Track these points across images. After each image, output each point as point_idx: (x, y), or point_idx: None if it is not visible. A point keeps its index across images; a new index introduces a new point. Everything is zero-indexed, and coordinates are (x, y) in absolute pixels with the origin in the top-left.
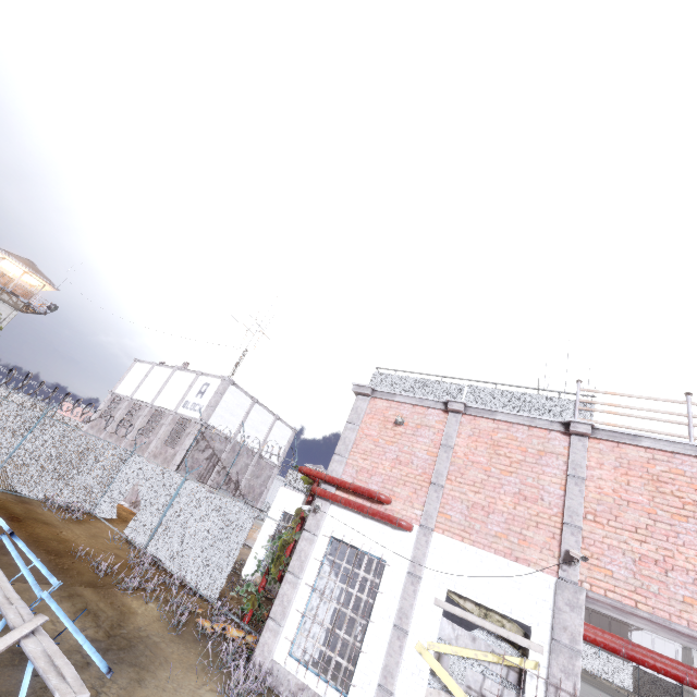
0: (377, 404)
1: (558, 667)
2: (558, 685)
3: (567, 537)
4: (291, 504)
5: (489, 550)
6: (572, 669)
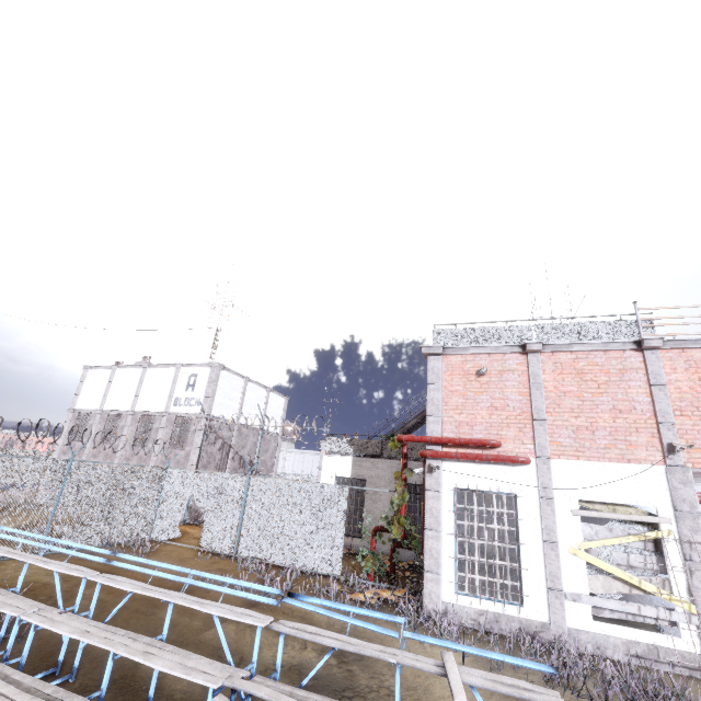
0: (451, 361)
1: (686, 528)
2: (692, 541)
3: (666, 433)
4: (341, 469)
5: (604, 460)
6: (697, 526)
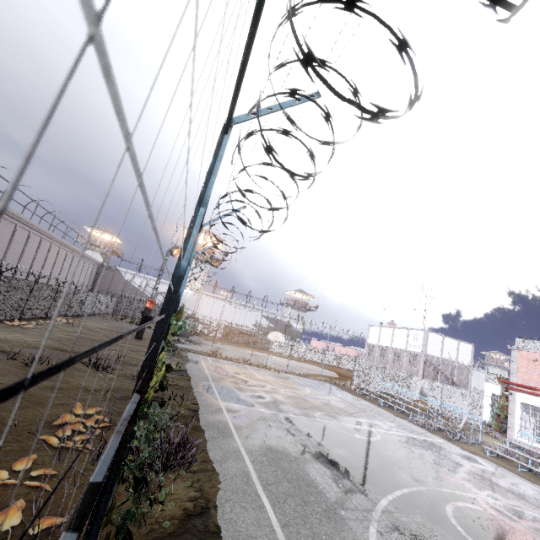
0: (522, 353)
1: None
2: None
3: None
4: (494, 390)
5: None
6: None
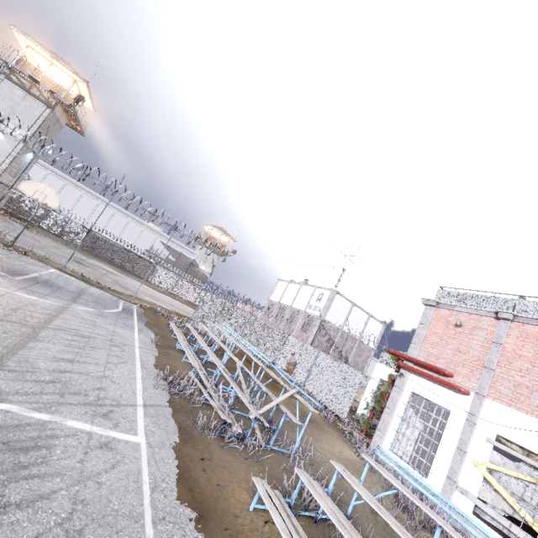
0: (441, 312)
1: None
2: None
3: None
4: (385, 375)
5: (531, 415)
6: None
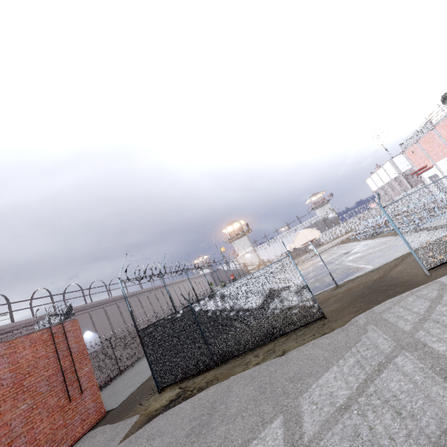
0: (406, 152)
1: None
2: None
3: None
4: None
5: (443, 158)
6: None
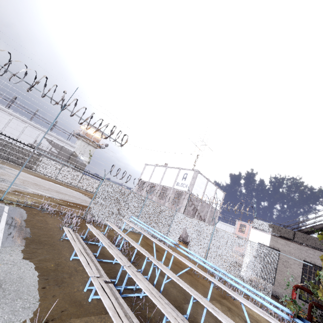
0: None
1: None
2: None
3: None
4: (262, 239)
5: None
6: None
